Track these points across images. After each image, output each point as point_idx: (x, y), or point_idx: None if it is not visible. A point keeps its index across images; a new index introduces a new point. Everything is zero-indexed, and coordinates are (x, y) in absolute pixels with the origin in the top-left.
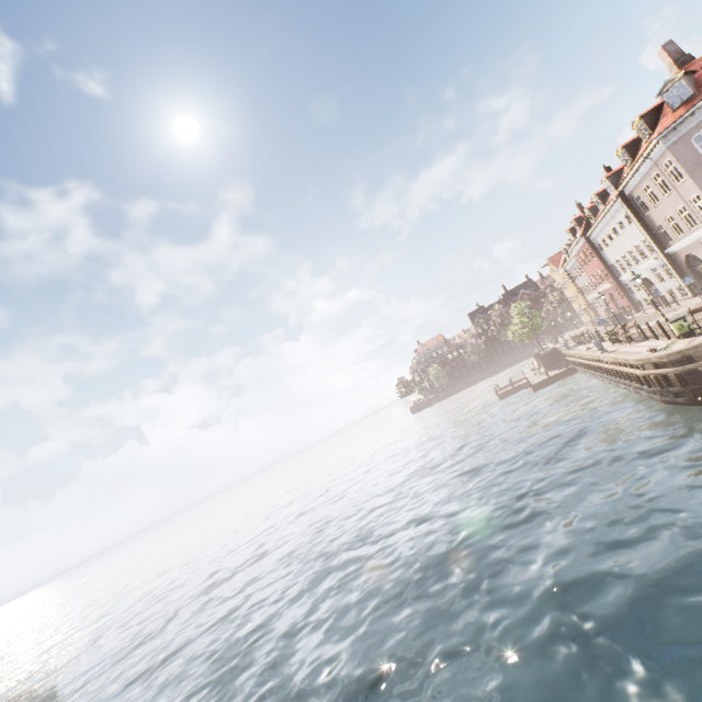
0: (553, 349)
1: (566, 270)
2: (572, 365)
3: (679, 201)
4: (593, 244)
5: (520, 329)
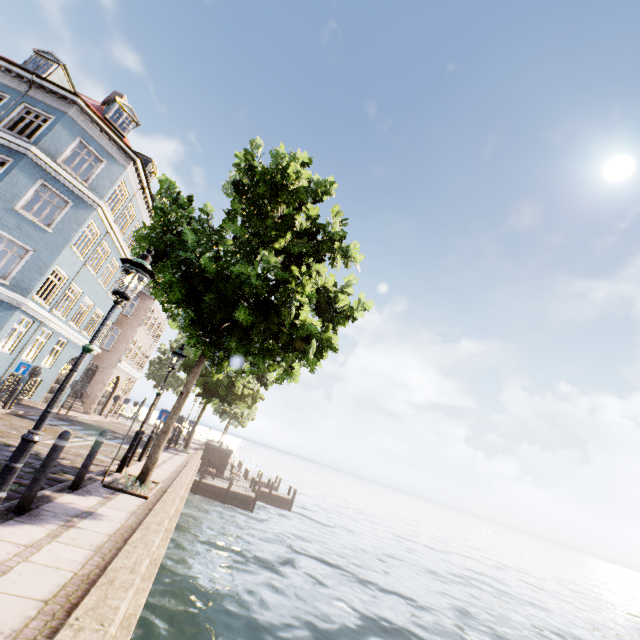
0: None
1: None
2: None
3: None
4: None
5: None
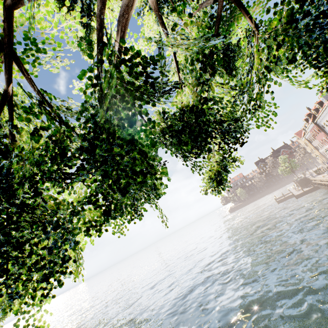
0: (304, 177)
1: (305, 138)
2: (316, 185)
3: None
4: (319, 125)
5: (284, 168)
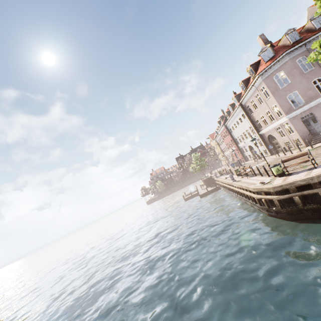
0: (210, 177)
1: (216, 140)
2: (218, 185)
3: (267, 108)
4: (228, 128)
5: (195, 166)
